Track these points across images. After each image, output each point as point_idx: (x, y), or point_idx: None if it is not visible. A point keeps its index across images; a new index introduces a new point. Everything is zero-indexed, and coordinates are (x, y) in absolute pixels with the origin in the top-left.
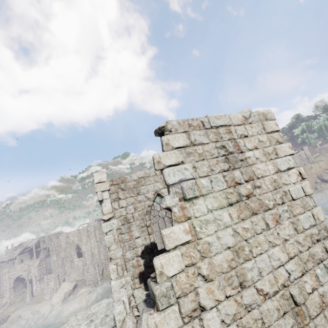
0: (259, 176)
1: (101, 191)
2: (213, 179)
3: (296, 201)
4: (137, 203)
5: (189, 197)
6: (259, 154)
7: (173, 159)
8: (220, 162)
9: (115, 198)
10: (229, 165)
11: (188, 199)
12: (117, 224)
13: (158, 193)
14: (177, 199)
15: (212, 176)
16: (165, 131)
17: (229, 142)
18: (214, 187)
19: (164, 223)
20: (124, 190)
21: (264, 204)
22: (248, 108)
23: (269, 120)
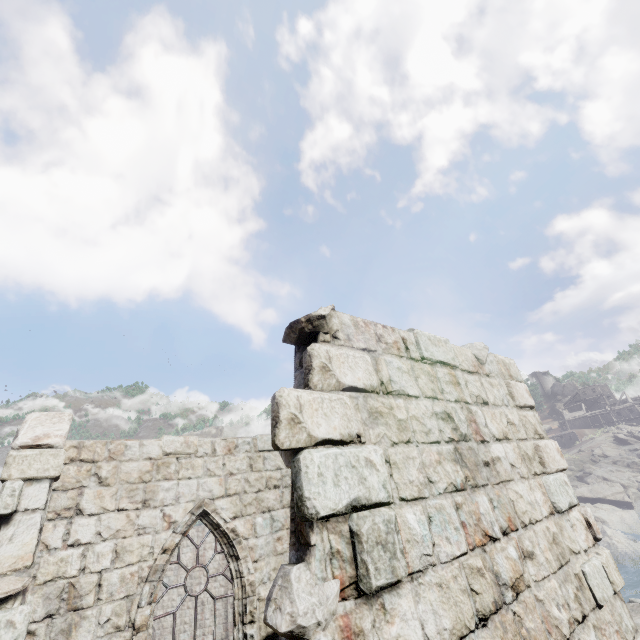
0: (525, 519)
1: (23, 478)
2: (434, 512)
3: (604, 610)
4: (130, 534)
5: (378, 584)
6: (514, 454)
7: (338, 420)
8: (446, 460)
9: (63, 508)
10: (465, 474)
11: (373, 593)
12: (25, 629)
13: (203, 511)
14: (335, 589)
15: (432, 502)
16: (323, 332)
17: (459, 408)
18: (438, 543)
19: (195, 616)
20: (105, 485)
21: (553, 621)
22: (482, 343)
23: (515, 379)
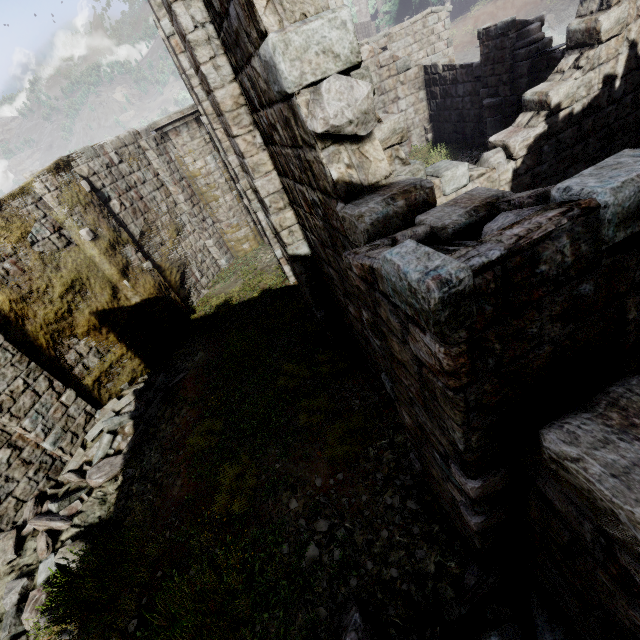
0: None
1: None
2: None
3: None
4: None
5: None
6: None
7: None
8: None
9: None
10: None
11: None
12: None
13: None
14: None
15: None
16: None
17: None
18: None
19: None
20: None
21: None
22: None
23: None
